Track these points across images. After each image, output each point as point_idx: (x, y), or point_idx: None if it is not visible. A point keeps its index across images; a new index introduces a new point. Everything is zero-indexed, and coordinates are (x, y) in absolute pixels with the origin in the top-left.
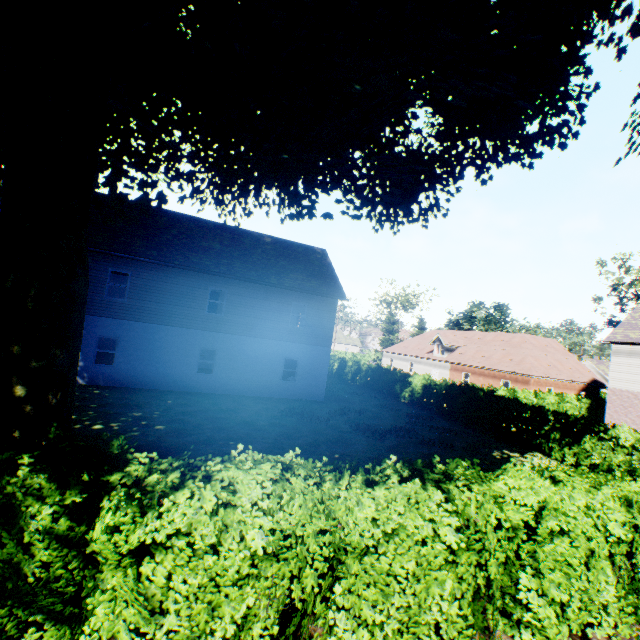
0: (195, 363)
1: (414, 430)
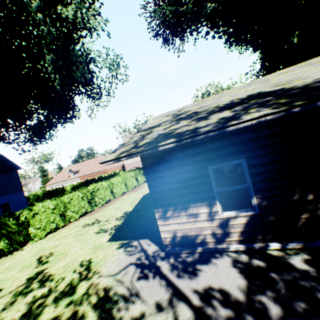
0: None
1: None
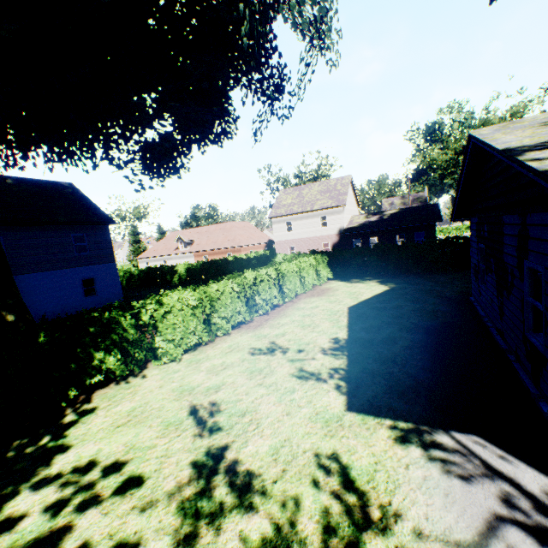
0: None
1: None
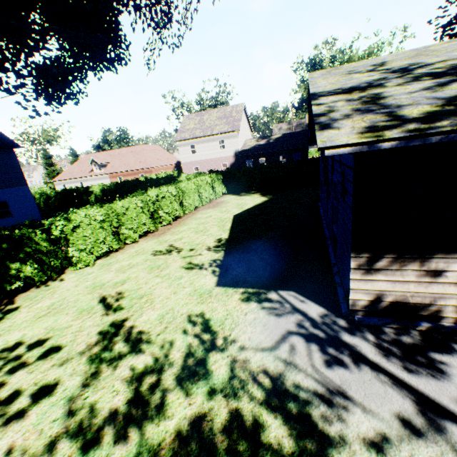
0: None
1: None
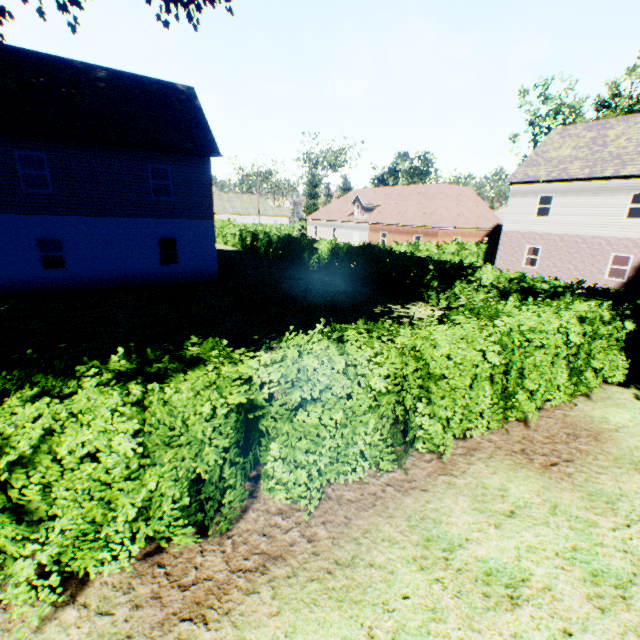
0: (36, 258)
1: (304, 298)
